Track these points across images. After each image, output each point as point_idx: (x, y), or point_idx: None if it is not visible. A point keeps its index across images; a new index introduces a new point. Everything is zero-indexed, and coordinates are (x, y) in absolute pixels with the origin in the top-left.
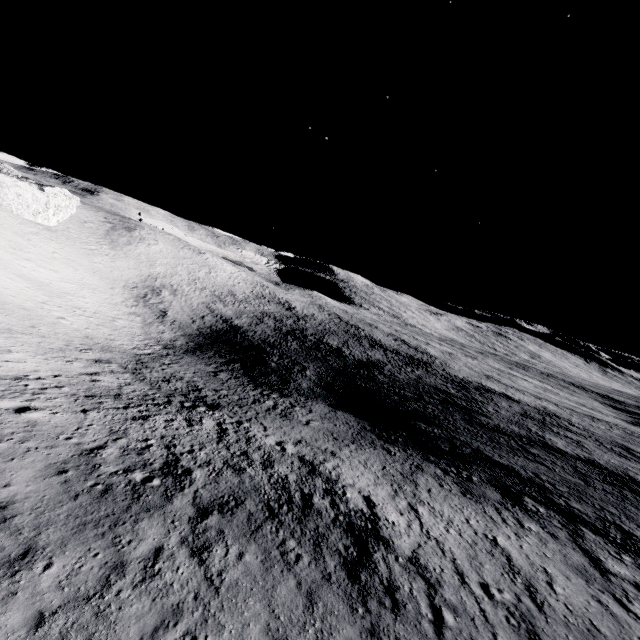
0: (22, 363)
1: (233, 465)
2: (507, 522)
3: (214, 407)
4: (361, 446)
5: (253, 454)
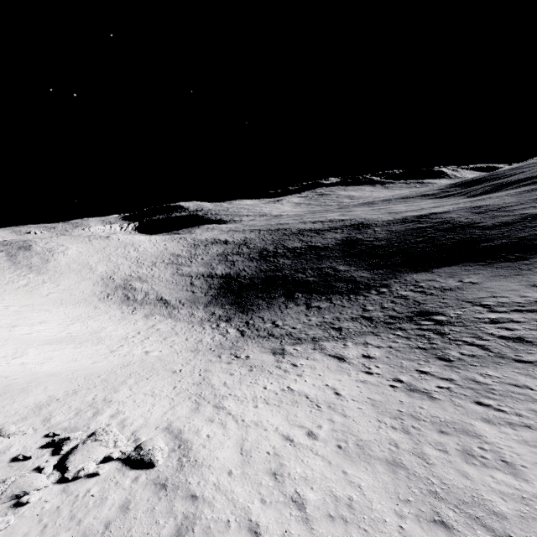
0: (335, 387)
1: None
2: None
3: (429, 313)
4: None
5: None
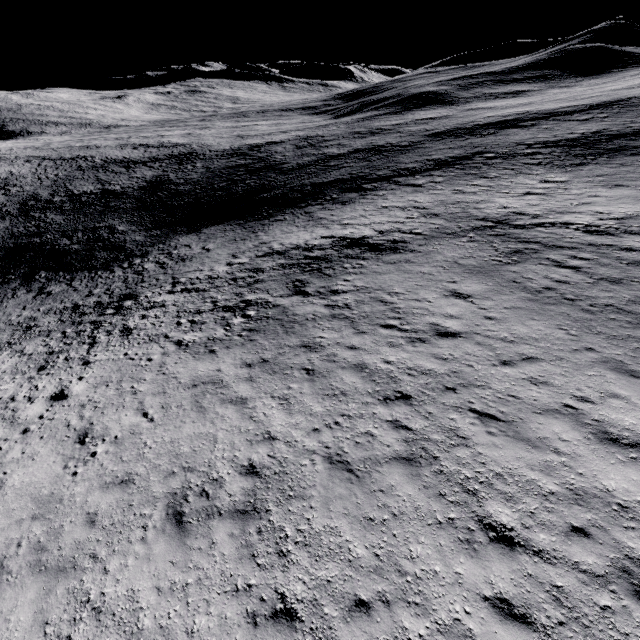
0: None
1: (249, 284)
2: (375, 199)
3: (130, 297)
4: (264, 230)
5: (238, 276)
